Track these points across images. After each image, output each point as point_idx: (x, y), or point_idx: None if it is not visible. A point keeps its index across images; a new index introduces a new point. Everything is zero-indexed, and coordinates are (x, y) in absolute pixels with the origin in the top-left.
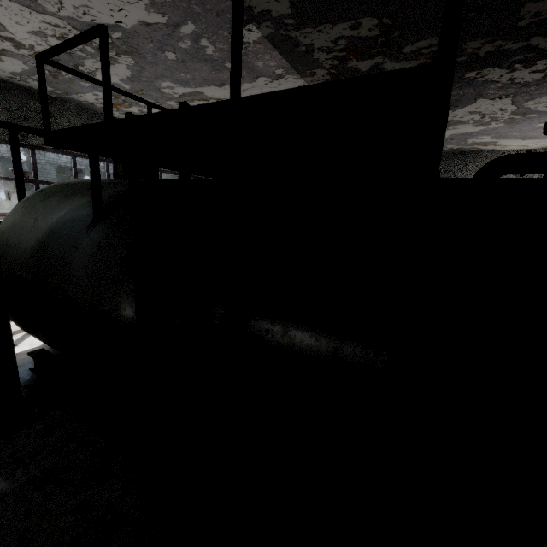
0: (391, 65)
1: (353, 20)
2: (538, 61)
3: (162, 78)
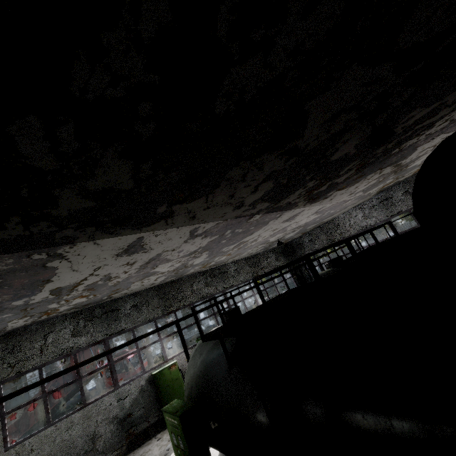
0: (338, 179)
1: (302, 187)
2: (433, 124)
3: (222, 248)
